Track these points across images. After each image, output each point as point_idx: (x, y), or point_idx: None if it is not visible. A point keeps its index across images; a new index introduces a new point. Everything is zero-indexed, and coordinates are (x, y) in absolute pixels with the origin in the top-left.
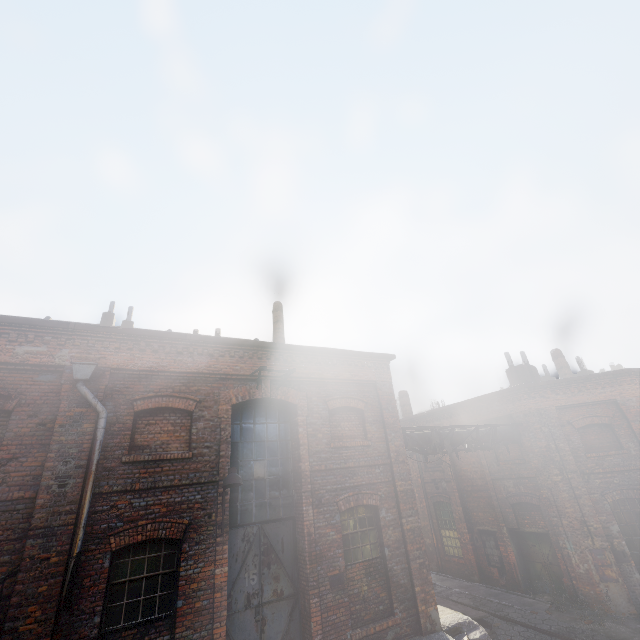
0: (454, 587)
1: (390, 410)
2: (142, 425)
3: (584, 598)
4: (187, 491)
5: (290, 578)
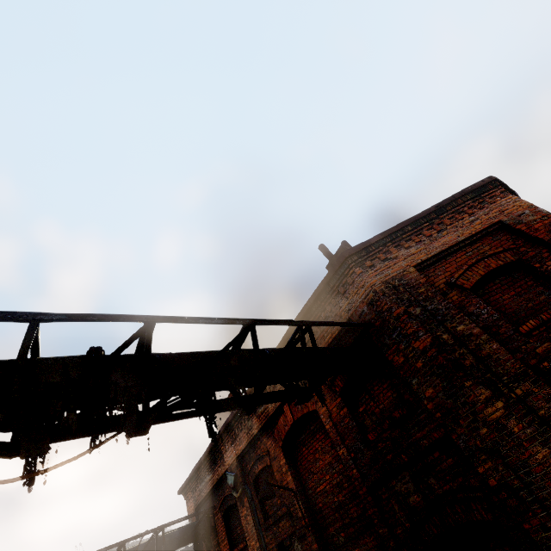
0: None
1: None
2: None
3: None
4: None
5: None
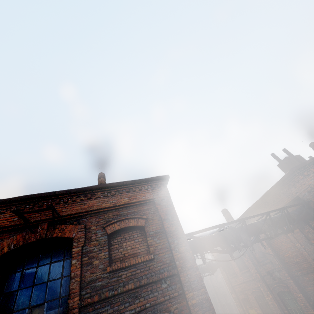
0: None
1: (170, 219)
2: None
3: None
4: None
5: None
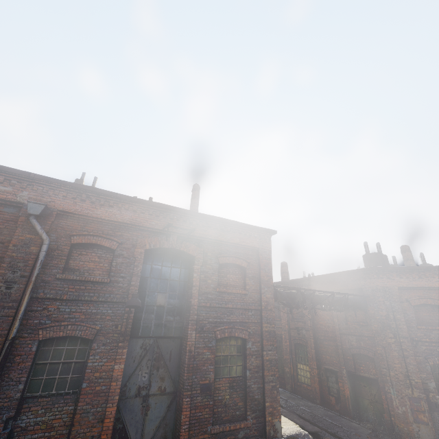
0: (300, 405)
1: (266, 271)
2: (76, 254)
3: (398, 432)
4: (102, 306)
5: (172, 380)
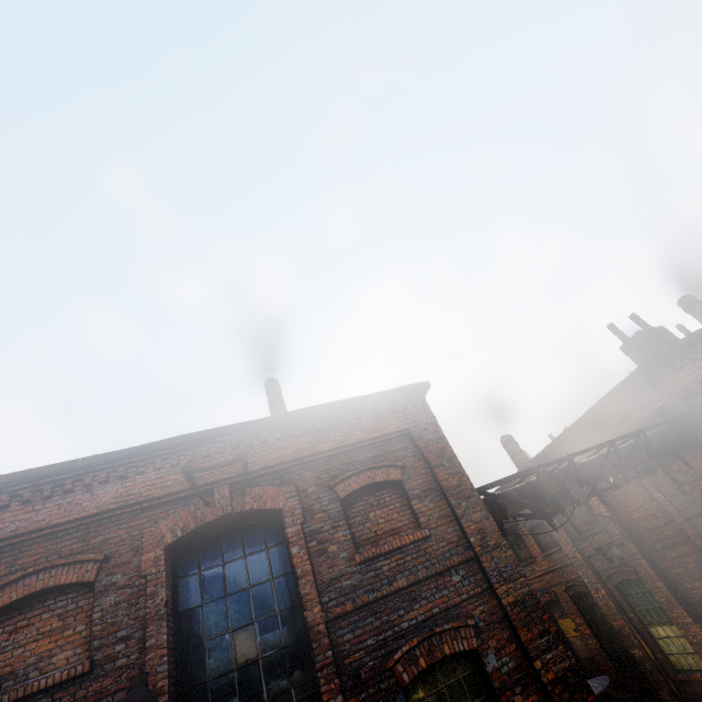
0: None
1: (446, 465)
2: (3, 636)
3: None
4: None
5: None
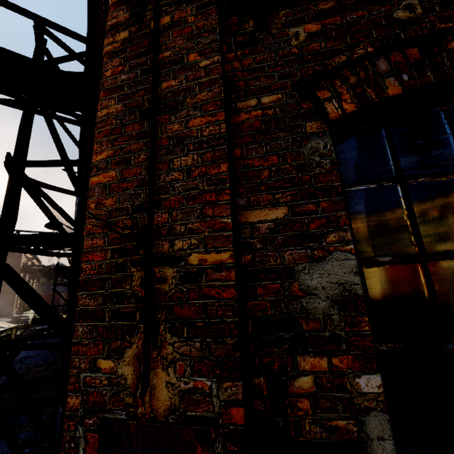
0: None
1: (17, 261)
2: None
3: None
4: None
5: None
